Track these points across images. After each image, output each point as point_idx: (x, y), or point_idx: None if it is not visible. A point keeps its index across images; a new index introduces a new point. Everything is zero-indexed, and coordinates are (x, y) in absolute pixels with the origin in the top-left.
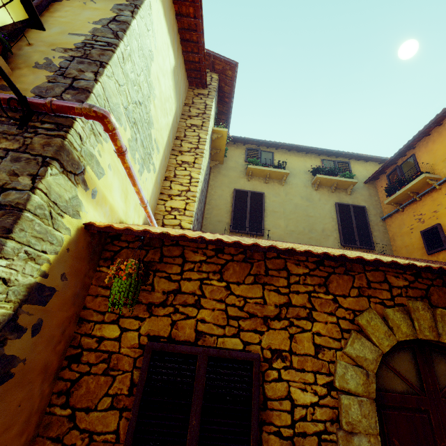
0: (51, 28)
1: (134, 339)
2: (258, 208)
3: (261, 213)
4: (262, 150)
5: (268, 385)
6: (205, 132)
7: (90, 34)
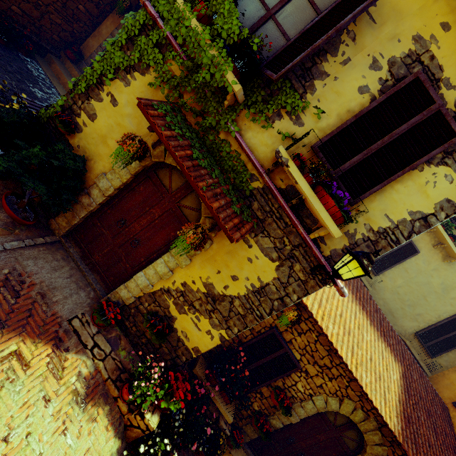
0: (381, 201)
1: (271, 321)
2: (399, 257)
3: (395, 263)
4: None
5: (294, 374)
6: None
7: (396, 223)
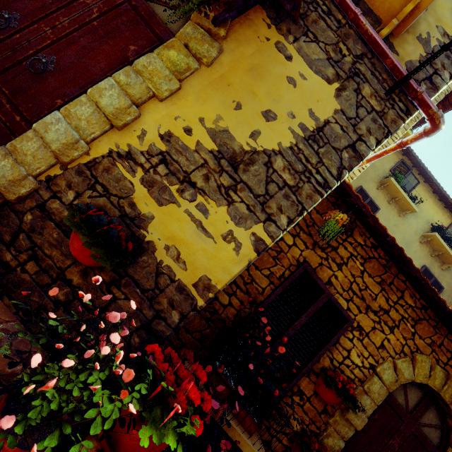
0: None
1: (296, 254)
2: None
3: None
4: (413, 172)
5: (344, 337)
6: (404, 129)
7: None
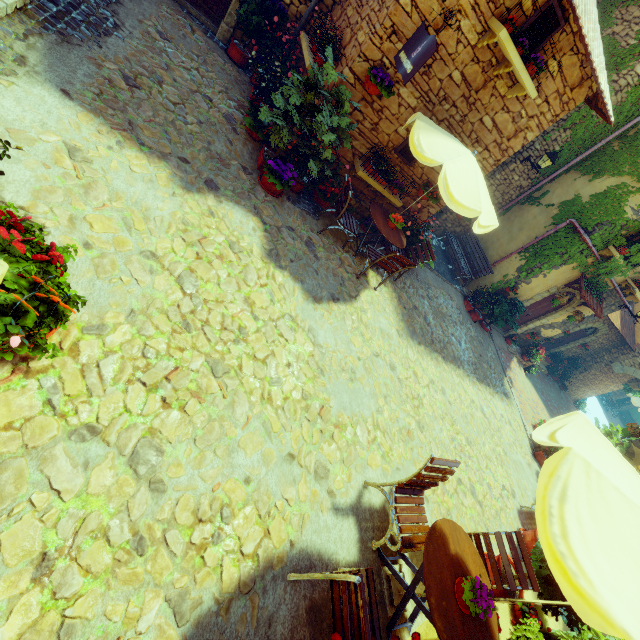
0: None
1: None
2: None
3: None
4: None
5: None
6: None
7: None
